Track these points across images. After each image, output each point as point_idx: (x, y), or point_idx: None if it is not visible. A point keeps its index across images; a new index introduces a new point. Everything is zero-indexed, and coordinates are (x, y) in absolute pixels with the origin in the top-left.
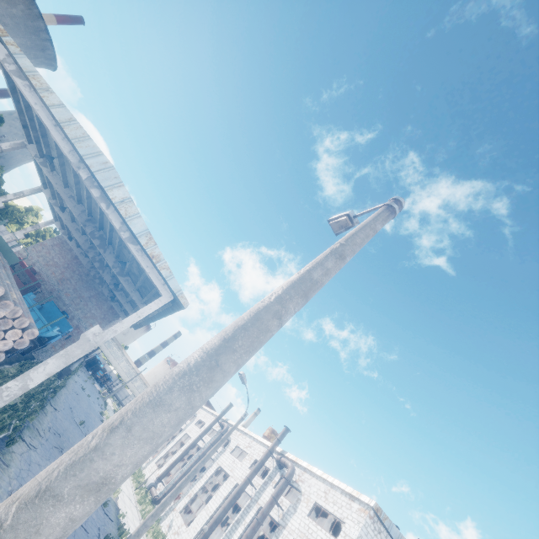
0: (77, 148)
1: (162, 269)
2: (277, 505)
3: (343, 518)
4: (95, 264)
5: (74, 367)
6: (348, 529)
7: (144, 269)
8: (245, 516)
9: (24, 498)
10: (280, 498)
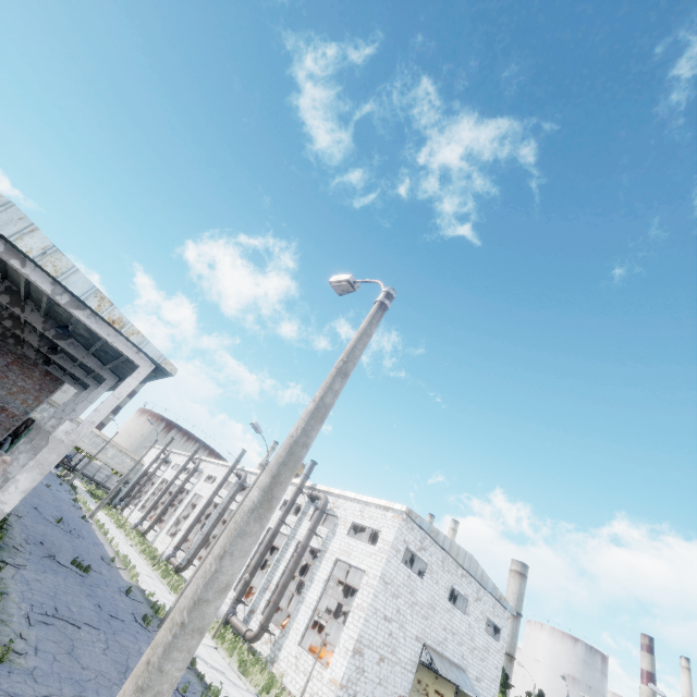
0: None
1: (130, 336)
2: (316, 535)
3: (379, 528)
4: (5, 323)
5: None
6: (385, 535)
7: (105, 339)
8: (285, 554)
9: (188, 608)
10: (318, 528)
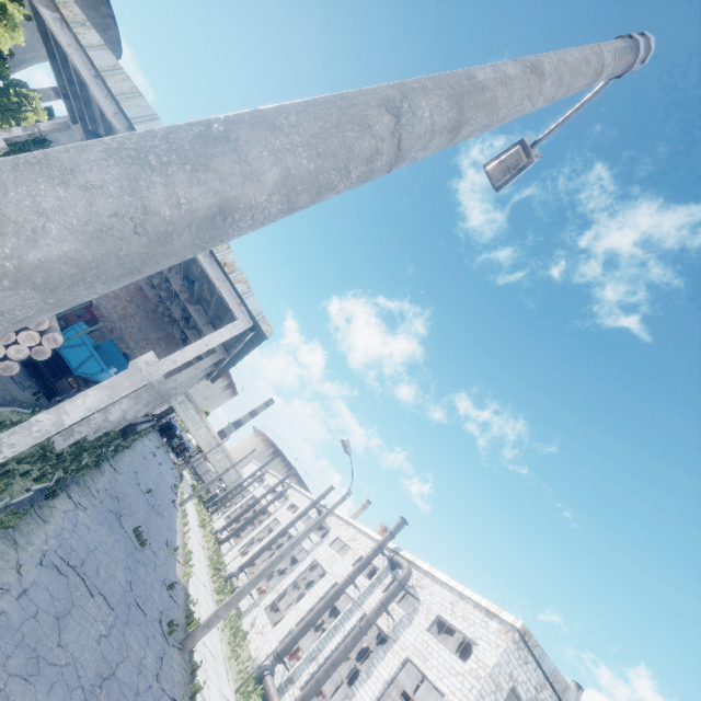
0: (124, 108)
1: (237, 283)
2: (387, 613)
3: (475, 638)
4: (161, 294)
5: (142, 427)
6: (481, 653)
7: (214, 283)
8: (345, 622)
9: None
10: (391, 605)
